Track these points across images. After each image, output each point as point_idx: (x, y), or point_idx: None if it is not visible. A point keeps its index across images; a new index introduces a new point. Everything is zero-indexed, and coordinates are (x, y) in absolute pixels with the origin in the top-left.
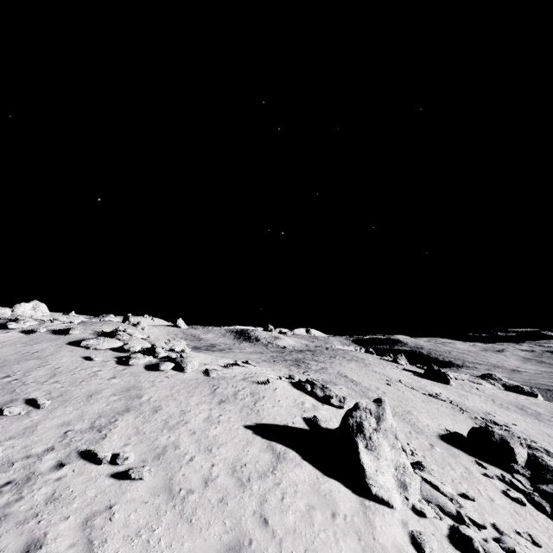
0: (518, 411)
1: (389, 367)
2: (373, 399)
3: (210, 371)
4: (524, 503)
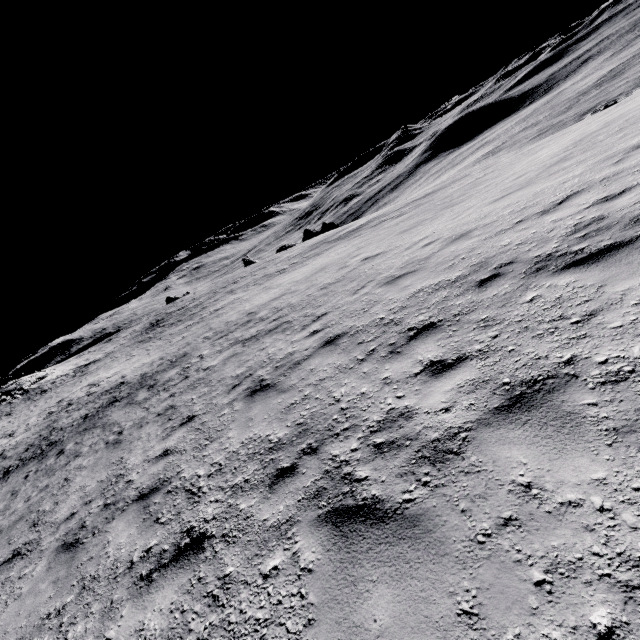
0: None
1: None
2: None
3: None
4: None
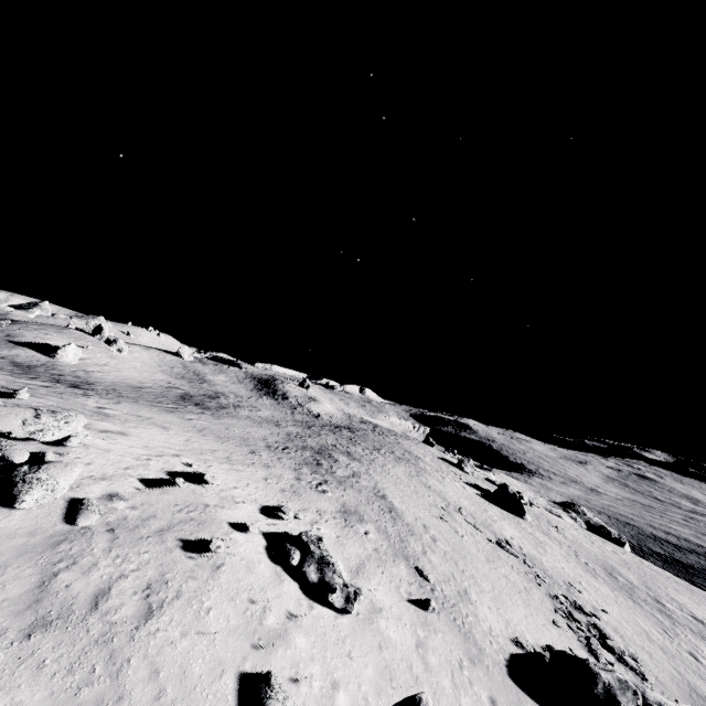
0: (607, 580)
1: (449, 478)
2: (414, 562)
3: (86, 507)
4: None
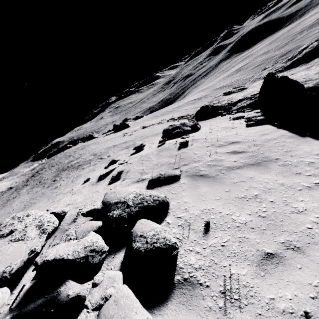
0: (160, 116)
1: (102, 138)
2: (160, 132)
3: (163, 175)
4: (252, 110)
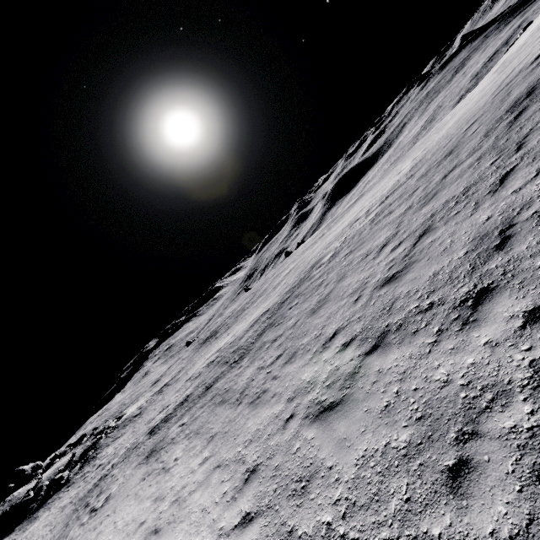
0: None
1: None
2: None
3: None
4: None
